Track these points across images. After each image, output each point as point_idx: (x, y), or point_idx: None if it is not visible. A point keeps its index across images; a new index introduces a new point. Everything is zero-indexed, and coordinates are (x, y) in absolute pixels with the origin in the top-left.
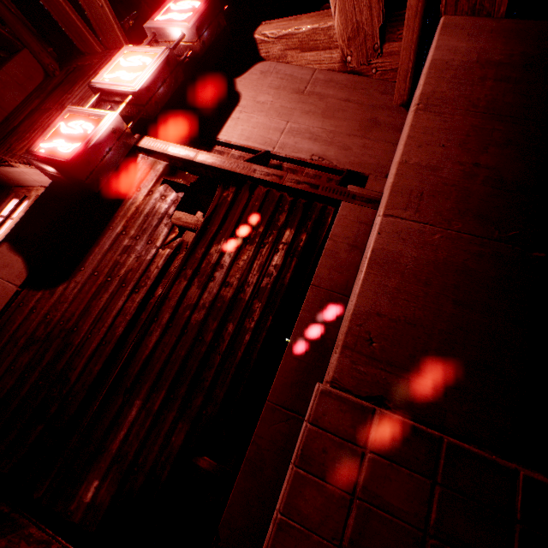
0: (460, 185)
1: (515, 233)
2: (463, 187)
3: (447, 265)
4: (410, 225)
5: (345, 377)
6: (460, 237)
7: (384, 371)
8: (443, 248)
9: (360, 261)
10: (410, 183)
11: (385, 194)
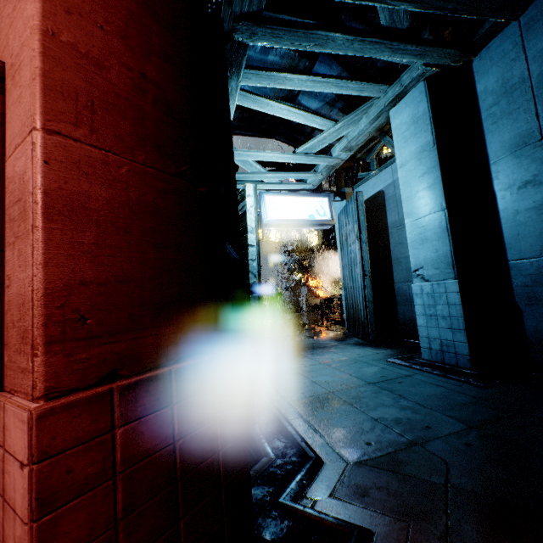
0: (134, 101)
1: (186, 168)
2: (138, 104)
3: (142, 206)
4: (90, 152)
5: (65, 377)
6: (147, 172)
7: (109, 344)
8: (135, 186)
9: (2, 189)
10: (72, 80)
11: (35, 89)
